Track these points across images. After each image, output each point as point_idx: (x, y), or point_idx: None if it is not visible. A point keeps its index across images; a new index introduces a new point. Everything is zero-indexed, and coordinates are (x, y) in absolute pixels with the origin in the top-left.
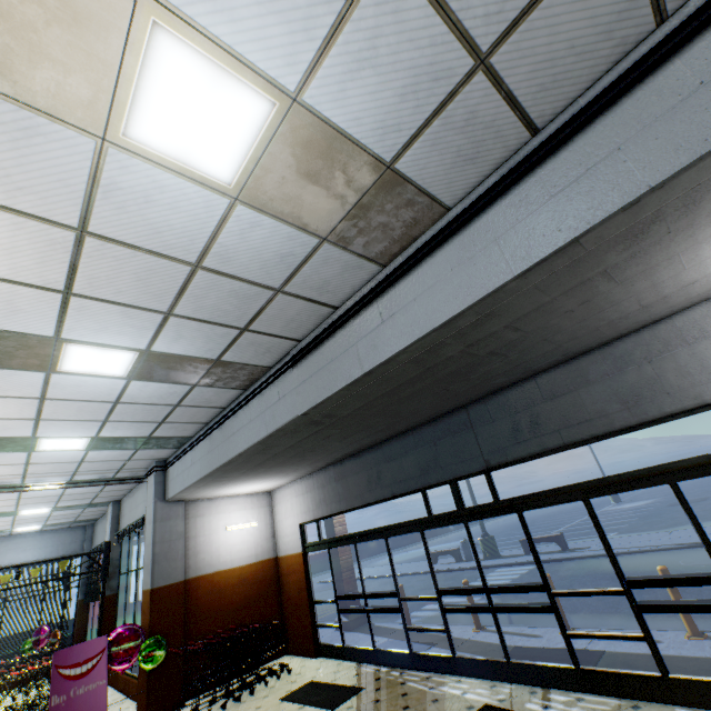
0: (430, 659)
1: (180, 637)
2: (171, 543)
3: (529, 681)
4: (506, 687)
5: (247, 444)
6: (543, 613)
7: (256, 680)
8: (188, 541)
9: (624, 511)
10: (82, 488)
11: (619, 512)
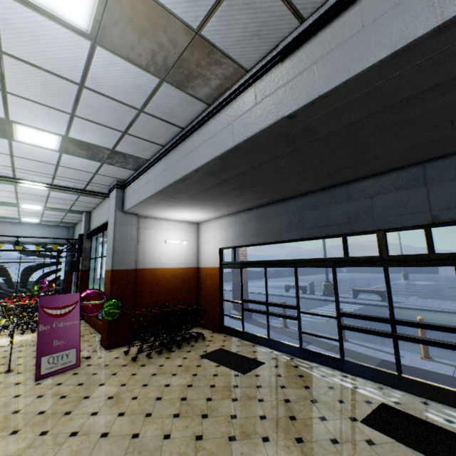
0: (318, 355)
1: (131, 303)
2: (126, 242)
3: (418, 393)
4: (394, 392)
5: (206, 159)
6: (389, 339)
7: (180, 338)
8: (138, 244)
9: (415, 285)
10: (62, 194)
11: (411, 285)
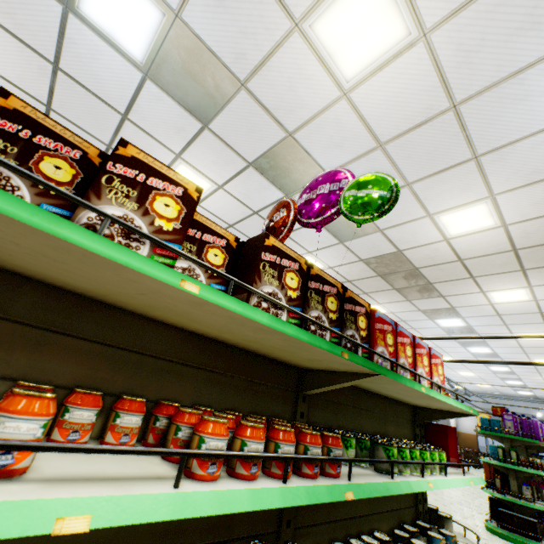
0: None
1: None
2: None
3: None
4: None
5: (521, 412)
6: None
7: None
8: None
9: None
10: None
11: None
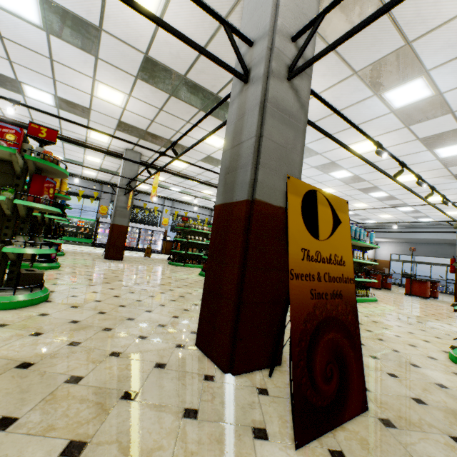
0: None
1: None
2: None
3: None
4: None
5: (425, 237)
6: None
7: None
8: None
9: None
10: None
11: None
